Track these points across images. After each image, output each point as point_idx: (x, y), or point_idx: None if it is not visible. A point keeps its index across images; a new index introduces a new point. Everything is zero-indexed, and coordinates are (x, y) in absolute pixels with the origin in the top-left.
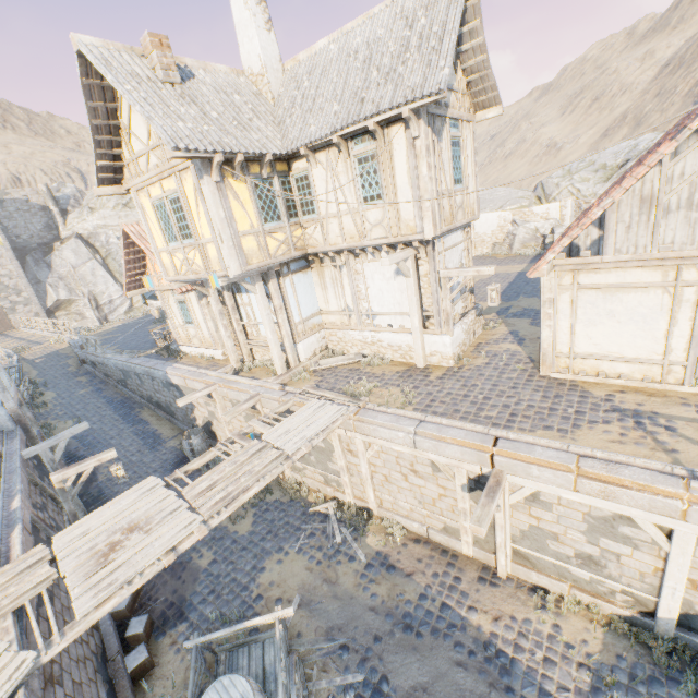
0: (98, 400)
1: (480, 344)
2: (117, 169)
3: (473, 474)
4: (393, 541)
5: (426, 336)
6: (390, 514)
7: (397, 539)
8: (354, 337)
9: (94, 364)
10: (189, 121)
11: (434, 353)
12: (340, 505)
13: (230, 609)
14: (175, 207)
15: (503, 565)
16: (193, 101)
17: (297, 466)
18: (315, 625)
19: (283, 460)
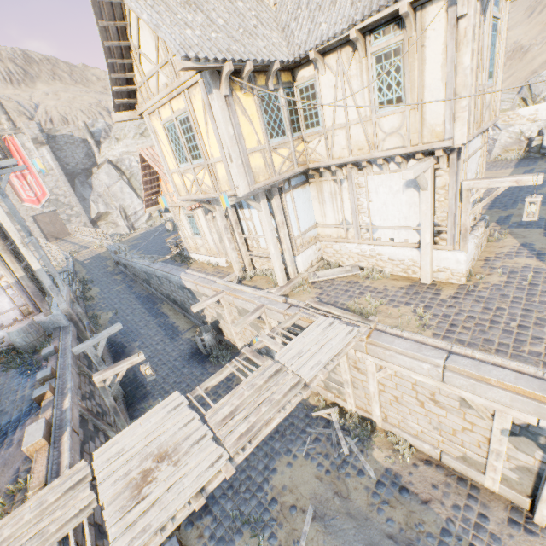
0: (130, 296)
1: (489, 258)
2: (130, 94)
3: (520, 421)
4: (401, 459)
5: (435, 252)
6: (397, 430)
7: (406, 458)
8: (351, 250)
9: (125, 266)
10: (196, 28)
11: (443, 270)
12: (341, 411)
13: (248, 509)
14: (184, 128)
15: (545, 515)
16: (199, 9)
17: None
18: (332, 544)
19: (301, 389)
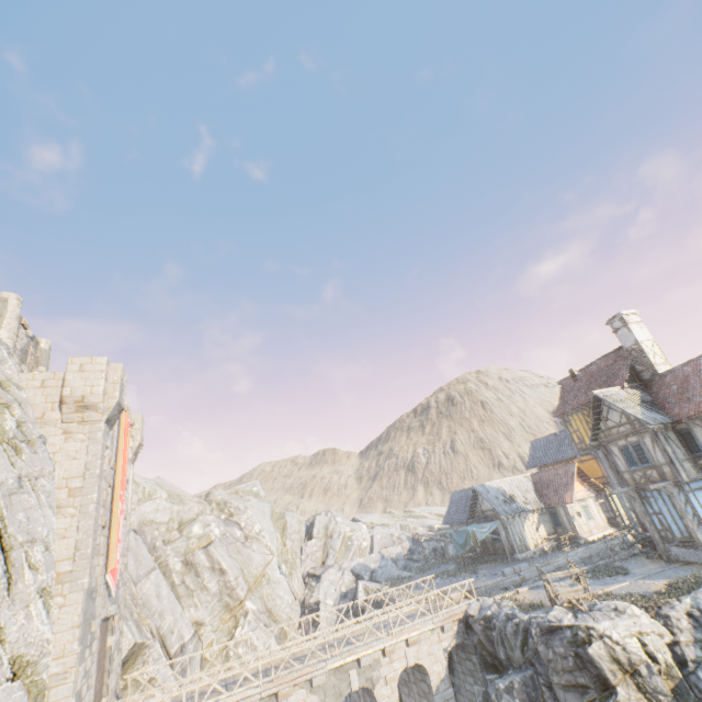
0: None
1: None
2: None
3: None
4: None
5: None
6: None
7: None
8: None
9: None
10: None
11: None
12: None
13: None
14: None
15: None
16: None
17: None
18: None
19: None
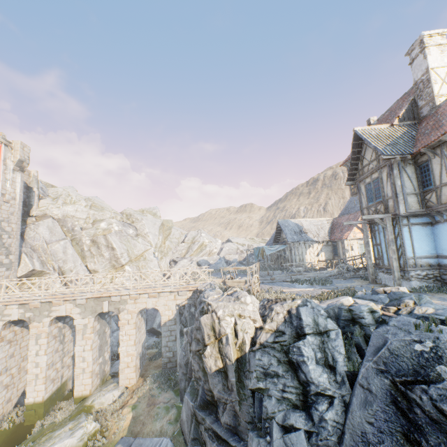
0: None
1: None
2: None
3: None
4: None
5: None
6: None
7: None
8: None
9: None
10: None
11: None
12: None
13: None
14: None
15: None
16: None
17: None
18: None
19: None
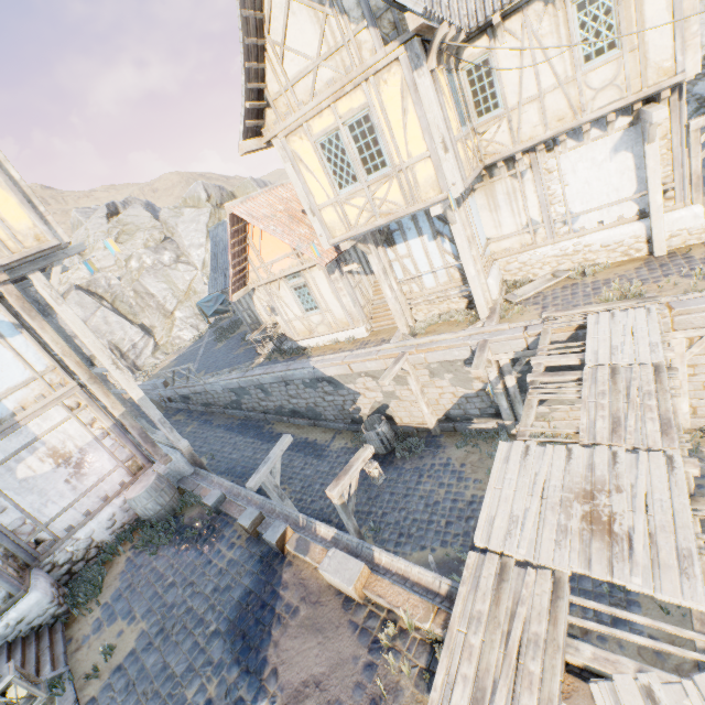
0: (215, 431)
1: None
2: (258, 113)
3: None
4: None
5: (664, 215)
6: None
7: None
8: (546, 254)
9: (186, 398)
10: None
11: (677, 233)
12: None
13: None
14: (357, 133)
15: None
16: None
17: (537, 412)
18: None
19: (667, 371)
